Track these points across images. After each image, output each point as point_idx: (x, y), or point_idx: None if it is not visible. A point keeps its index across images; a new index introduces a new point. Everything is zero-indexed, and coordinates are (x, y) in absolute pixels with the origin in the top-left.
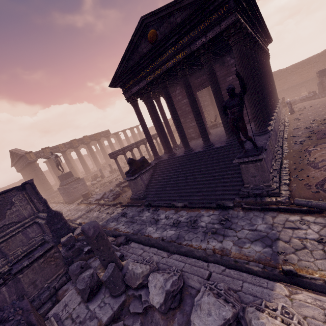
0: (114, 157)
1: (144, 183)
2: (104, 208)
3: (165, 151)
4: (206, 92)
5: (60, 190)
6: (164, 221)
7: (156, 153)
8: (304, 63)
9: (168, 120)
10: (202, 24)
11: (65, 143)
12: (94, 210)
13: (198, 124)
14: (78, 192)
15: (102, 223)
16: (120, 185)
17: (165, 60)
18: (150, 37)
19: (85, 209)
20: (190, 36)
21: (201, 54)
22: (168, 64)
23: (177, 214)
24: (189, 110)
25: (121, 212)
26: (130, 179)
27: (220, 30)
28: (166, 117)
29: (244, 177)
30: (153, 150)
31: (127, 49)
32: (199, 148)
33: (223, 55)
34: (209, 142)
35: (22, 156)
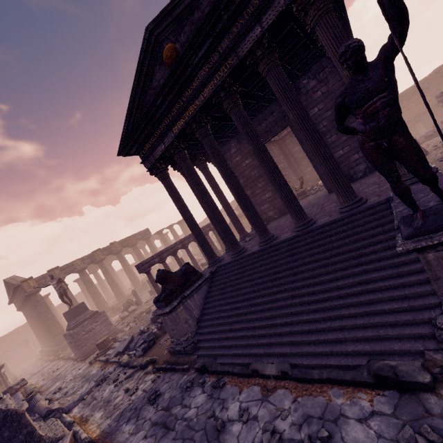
0: (145, 270)
1: (192, 315)
2: (125, 375)
3: (227, 247)
4: (278, 151)
5: (66, 337)
6: (237, 430)
7: (210, 252)
8: (409, 93)
9: (232, 203)
10: (250, 4)
11: (84, 257)
12: (110, 378)
13: (277, 185)
14: (95, 338)
15: (108, 425)
16: (158, 318)
17: (197, 88)
18: (167, 58)
19: (97, 376)
20: (232, 34)
21: (258, 58)
22: (204, 93)
23: (267, 404)
24: (257, 174)
25: (151, 387)
26: (162, 313)
27: (286, 3)
28: (221, 192)
29: (441, 288)
30: (204, 249)
31: (134, 87)
32: (287, 232)
33: (295, 76)
34: (305, 216)
35: (18, 287)
